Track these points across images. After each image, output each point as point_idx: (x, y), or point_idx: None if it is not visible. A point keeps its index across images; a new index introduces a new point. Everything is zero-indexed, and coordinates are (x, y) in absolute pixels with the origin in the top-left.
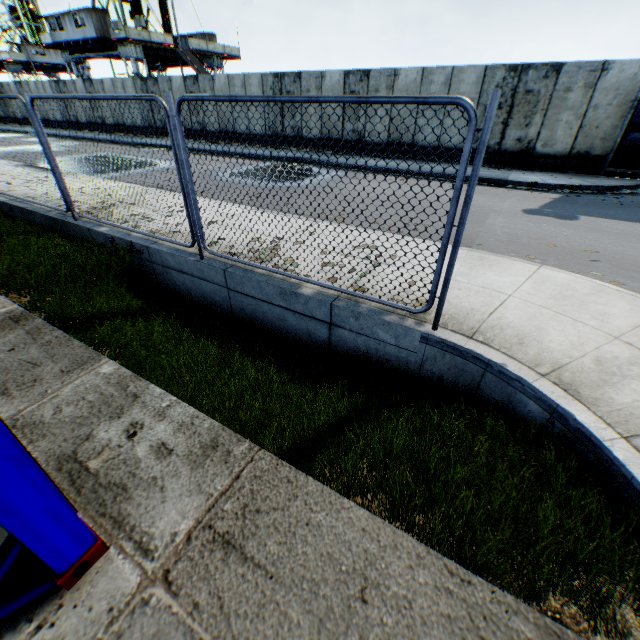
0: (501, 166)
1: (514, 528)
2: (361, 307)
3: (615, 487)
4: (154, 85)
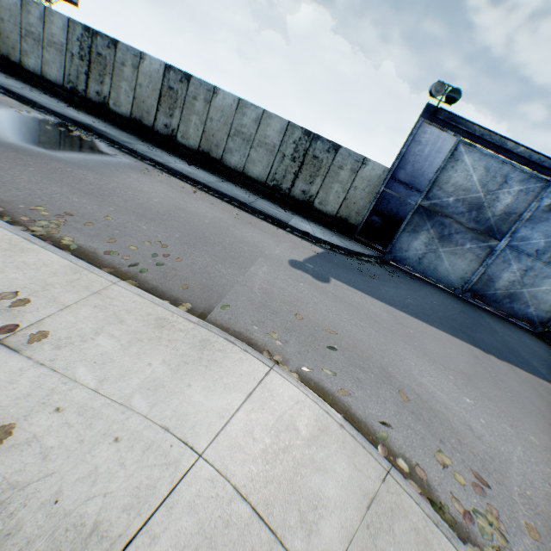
0: (289, 208)
1: None
2: None
3: None
4: None
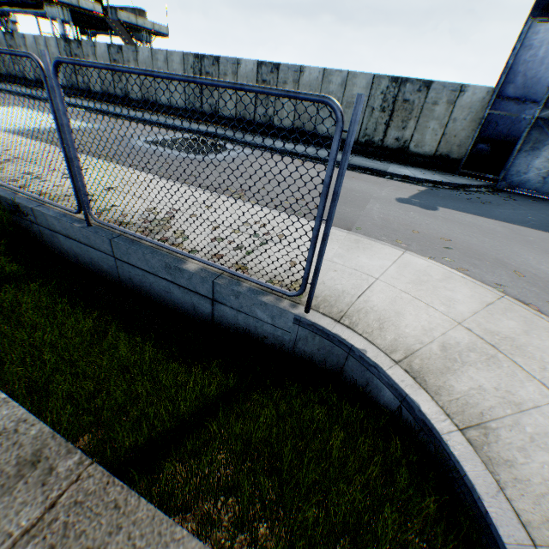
0: (383, 159)
1: (355, 541)
2: (241, 286)
3: (451, 480)
4: (78, 48)
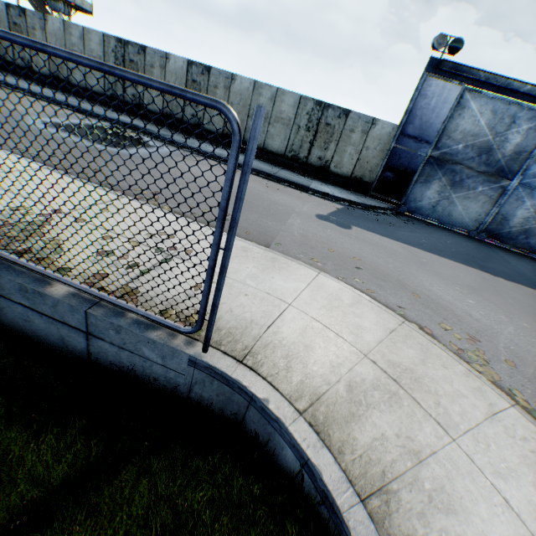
0: (307, 175)
1: None
2: (125, 317)
3: None
4: None
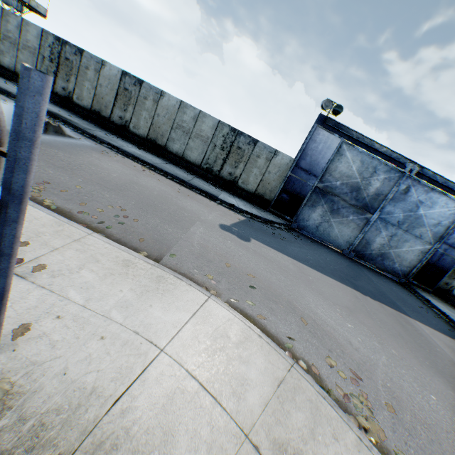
0: (218, 186)
1: None
2: None
3: None
4: None
